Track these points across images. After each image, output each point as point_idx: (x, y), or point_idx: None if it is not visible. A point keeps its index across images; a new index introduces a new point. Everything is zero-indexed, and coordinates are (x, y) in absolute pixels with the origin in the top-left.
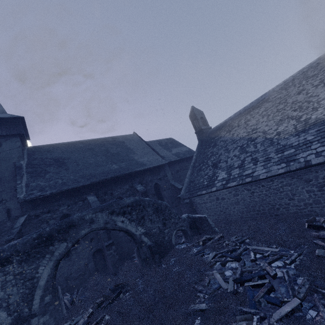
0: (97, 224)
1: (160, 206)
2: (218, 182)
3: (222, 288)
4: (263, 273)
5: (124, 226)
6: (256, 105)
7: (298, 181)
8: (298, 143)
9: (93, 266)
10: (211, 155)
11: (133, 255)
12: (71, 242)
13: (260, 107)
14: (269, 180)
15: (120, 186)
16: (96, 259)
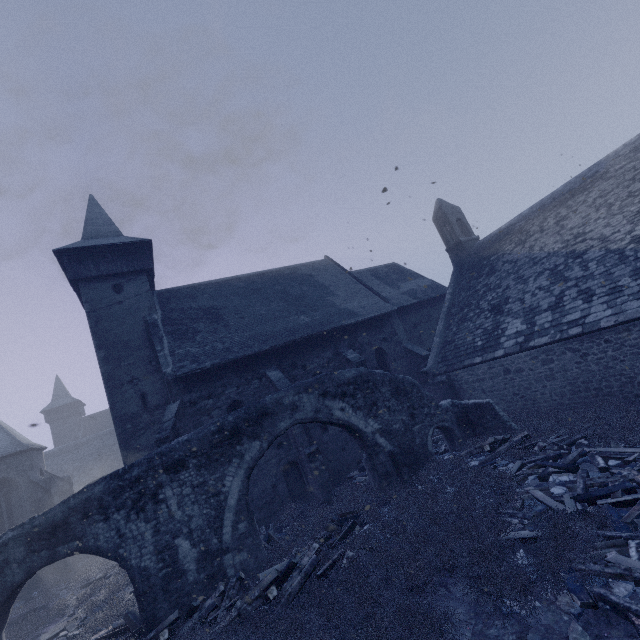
0: (302, 412)
1: (402, 384)
2: (508, 339)
3: (554, 509)
4: (632, 485)
5: (346, 417)
6: (578, 187)
7: None
8: None
9: (286, 489)
10: (486, 291)
11: (349, 475)
12: (267, 441)
13: (588, 191)
14: (622, 329)
15: (316, 353)
16: (289, 478)
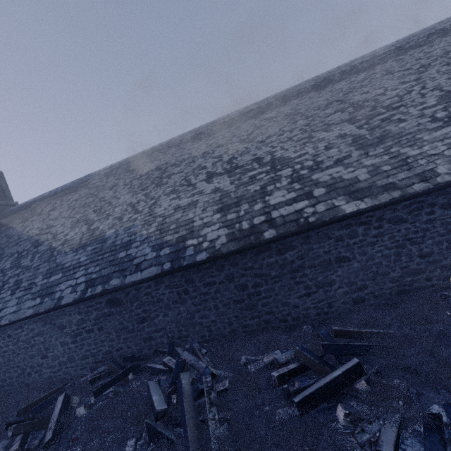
0: None
1: None
2: None
3: None
4: None
5: None
6: (75, 187)
7: (52, 328)
8: (70, 265)
9: None
10: None
11: None
12: None
13: (76, 193)
14: (18, 326)
15: None
16: None
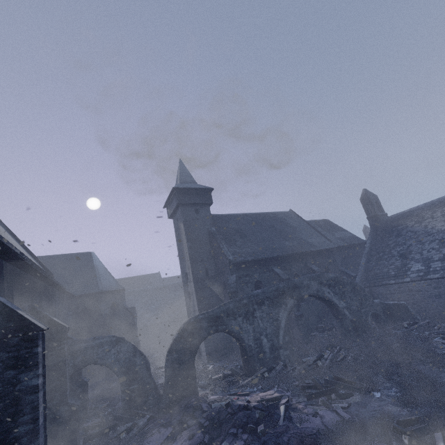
0: (311, 290)
1: (356, 286)
2: (412, 273)
3: None
4: None
5: (330, 297)
6: None
7: None
8: None
9: None
10: (395, 245)
11: (311, 334)
12: (296, 300)
13: None
14: None
15: (296, 263)
16: None
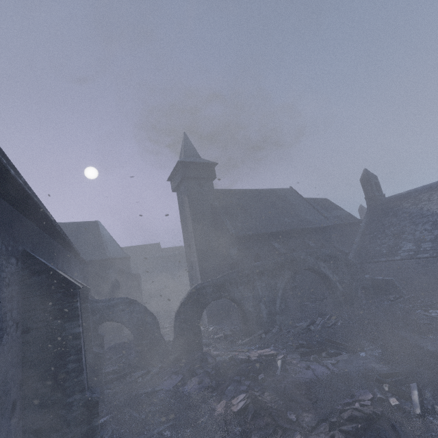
0: (308, 264)
1: (349, 262)
2: (403, 252)
3: (436, 317)
4: None
5: (325, 271)
6: None
7: None
8: None
9: None
10: (390, 225)
11: (303, 303)
12: (293, 273)
13: None
14: None
15: (293, 239)
16: None
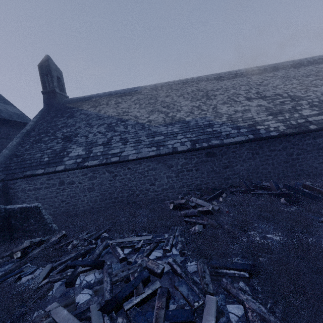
0: None
1: None
2: (70, 159)
3: None
4: (148, 273)
5: None
6: (128, 93)
7: (163, 166)
8: (167, 133)
9: None
10: (63, 126)
11: None
12: None
13: (132, 96)
14: (138, 162)
15: None
16: None
